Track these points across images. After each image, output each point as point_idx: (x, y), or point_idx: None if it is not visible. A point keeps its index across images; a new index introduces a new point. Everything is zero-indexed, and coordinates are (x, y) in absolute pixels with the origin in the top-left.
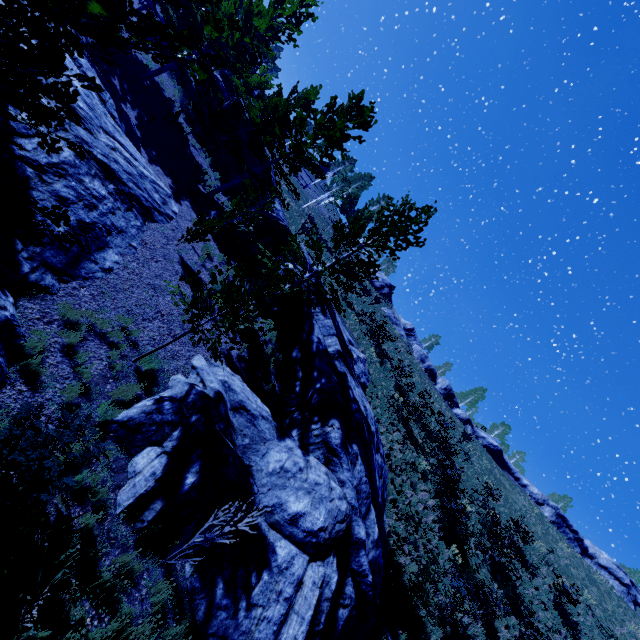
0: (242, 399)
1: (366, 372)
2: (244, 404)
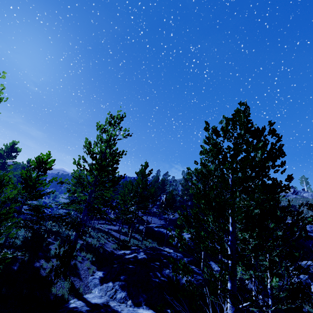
0: (305, 264)
1: (310, 226)
2: (307, 264)
